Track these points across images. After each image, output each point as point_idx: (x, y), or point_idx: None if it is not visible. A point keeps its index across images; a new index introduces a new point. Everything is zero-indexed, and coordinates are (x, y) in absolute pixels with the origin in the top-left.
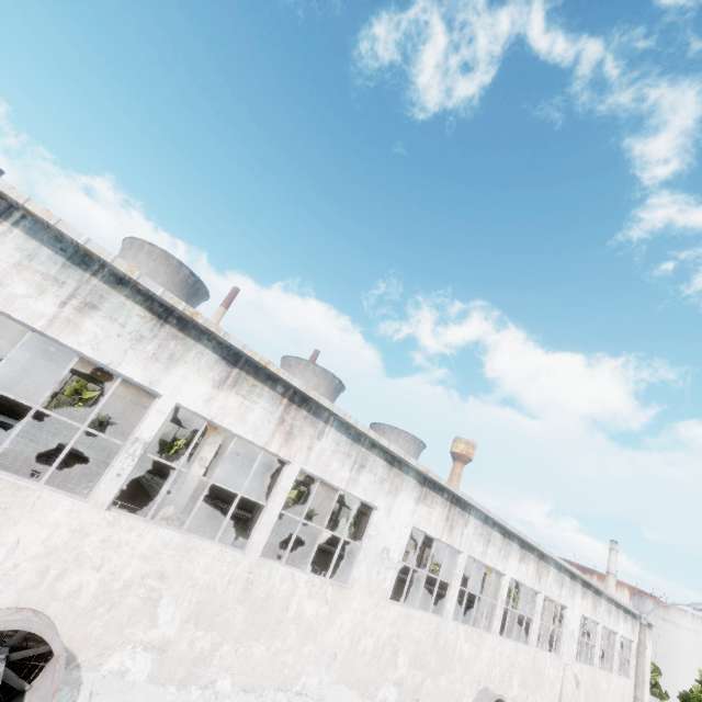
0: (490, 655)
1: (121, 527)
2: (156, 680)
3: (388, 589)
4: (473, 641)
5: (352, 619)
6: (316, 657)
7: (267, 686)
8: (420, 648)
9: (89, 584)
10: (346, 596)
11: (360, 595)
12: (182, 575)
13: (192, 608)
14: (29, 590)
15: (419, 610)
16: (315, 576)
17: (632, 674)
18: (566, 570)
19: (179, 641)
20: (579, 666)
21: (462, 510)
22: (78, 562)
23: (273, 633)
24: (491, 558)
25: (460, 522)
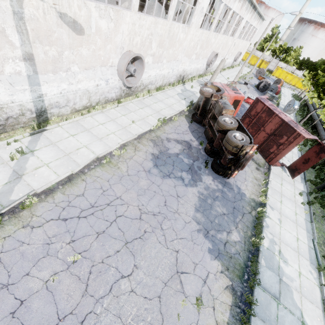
0: (218, 41)
1: (141, 19)
2: (153, 63)
3: (200, 25)
4: (215, 38)
5: (190, 37)
6: (181, 51)
7: (172, 60)
8: (203, 43)
9: (138, 41)
10: (190, 30)
11: (193, 29)
12: (155, 33)
13: (158, 43)
14: (128, 46)
15: (205, 30)
16: (183, 24)
17: (249, 39)
18: (251, 2)
19: (156, 52)
20: (237, 40)
21: None
22: (135, 34)
23: (173, 46)
24: (231, 3)
25: None
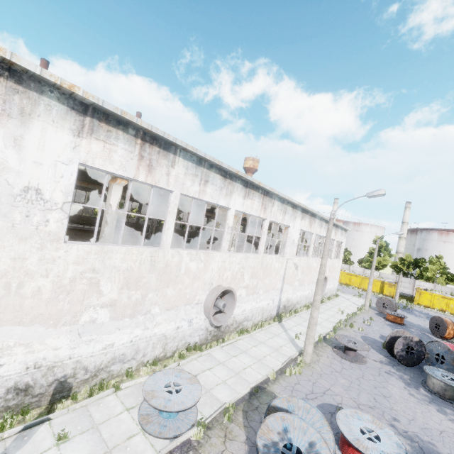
0: (221, 265)
1: None
2: None
3: (58, 231)
4: (200, 259)
5: None
6: None
7: None
8: (133, 275)
9: None
10: None
11: None
12: None
13: None
14: None
15: (124, 246)
16: None
17: (333, 256)
18: (289, 203)
19: None
20: (298, 258)
21: (163, 150)
22: None
23: None
24: (212, 196)
25: (162, 163)
